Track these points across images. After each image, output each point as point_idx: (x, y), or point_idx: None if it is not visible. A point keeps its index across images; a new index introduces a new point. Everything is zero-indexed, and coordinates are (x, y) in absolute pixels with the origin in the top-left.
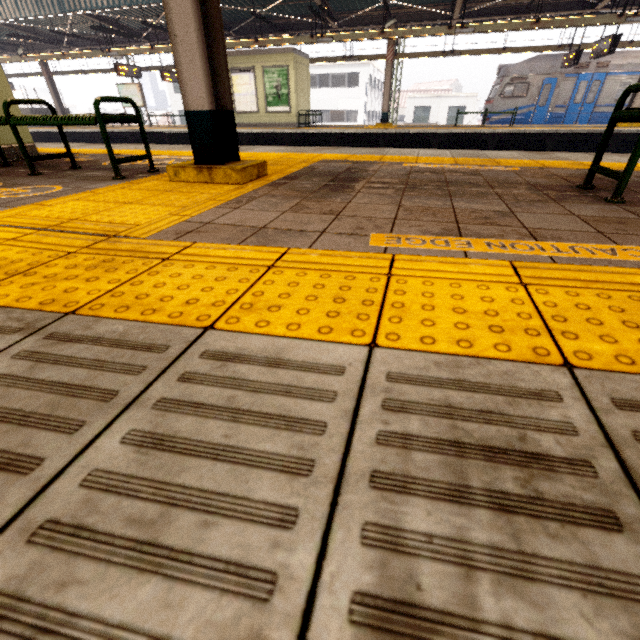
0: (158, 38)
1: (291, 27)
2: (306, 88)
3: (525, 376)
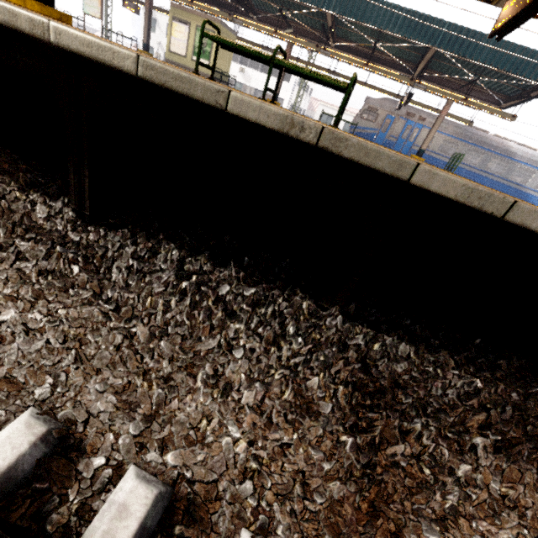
0: None
1: (226, 6)
2: (228, 56)
3: None
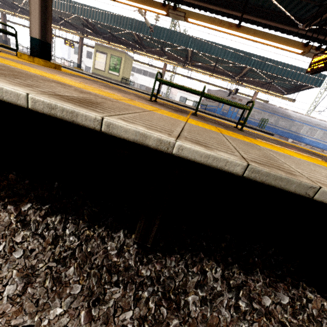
0: (67, 26)
1: (127, 44)
2: (129, 70)
3: (32, 73)
